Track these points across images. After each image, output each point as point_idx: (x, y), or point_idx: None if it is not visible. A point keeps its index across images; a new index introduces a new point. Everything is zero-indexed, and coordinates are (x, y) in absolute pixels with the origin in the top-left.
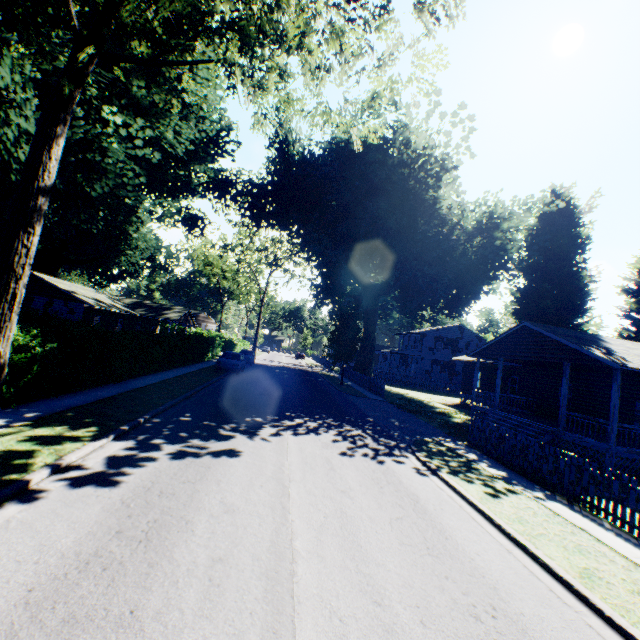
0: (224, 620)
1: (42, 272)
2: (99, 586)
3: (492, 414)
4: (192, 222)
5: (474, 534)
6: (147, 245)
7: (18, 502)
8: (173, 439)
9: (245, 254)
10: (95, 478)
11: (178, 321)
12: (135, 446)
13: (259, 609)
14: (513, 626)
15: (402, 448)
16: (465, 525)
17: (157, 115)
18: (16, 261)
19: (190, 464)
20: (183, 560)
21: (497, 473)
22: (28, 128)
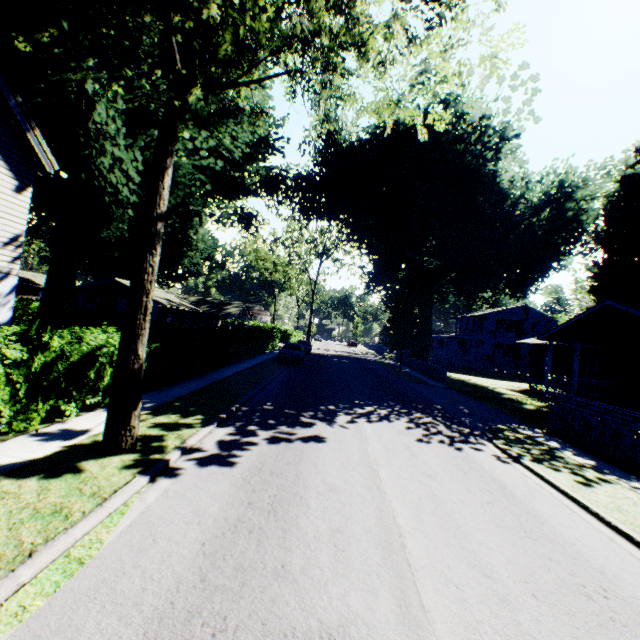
0: (357, 578)
1: (120, 277)
2: (251, 544)
3: (569, 400)
4: (247, 221)
5: (570, 521)
6: (205, 245)
7: (167, 476)
8: (264, 426)
9: (295, 247)
10: (215, 459)
11: (237, 315)
12: (236, 432)
13: (383, 572)
14: (627, 607)
15: (477, 435)
16: (559, 512)
17: (215, 124)
18: (146, 279)
19: (286, 448)
20: (308, 528)
21: (585, 462)
22: (121, 156)
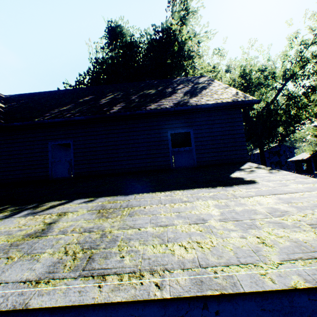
0: None
1: None
2: None
3: None
4: None
5: None
6: None
7: None
8: None
9: None
10: None
11: None
12: None
13: None
14: None
15: None
16: None
17: None
18: None
19: None
20: None
21: None
22: None
